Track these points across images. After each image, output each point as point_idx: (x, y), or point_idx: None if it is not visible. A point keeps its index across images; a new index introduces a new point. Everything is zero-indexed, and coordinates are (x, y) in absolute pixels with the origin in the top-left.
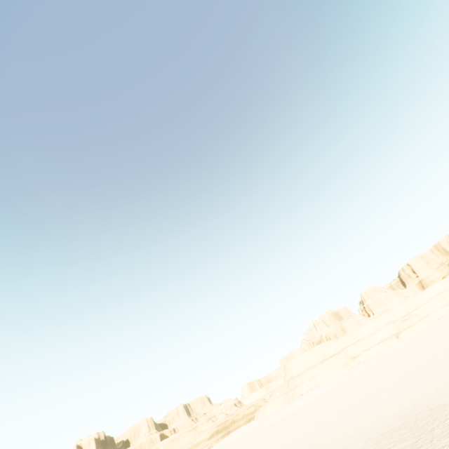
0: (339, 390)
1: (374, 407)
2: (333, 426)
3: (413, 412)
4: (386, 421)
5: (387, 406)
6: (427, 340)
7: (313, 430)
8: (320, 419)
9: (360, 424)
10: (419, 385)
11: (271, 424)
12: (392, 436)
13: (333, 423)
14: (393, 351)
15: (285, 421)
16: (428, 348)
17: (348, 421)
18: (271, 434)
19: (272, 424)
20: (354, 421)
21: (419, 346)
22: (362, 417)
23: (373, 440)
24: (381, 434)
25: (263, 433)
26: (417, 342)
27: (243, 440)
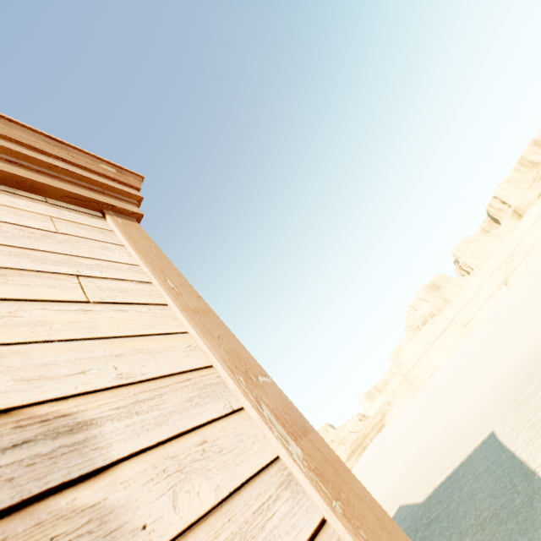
0: (461, 363)
1: (497, 368)
2: (464, 401)
3: (534, 358)
4: (511, 376)
5: (509, 361)
6: (538, 276)
7: (445, 412)
8: (450, 399)
9: (488, 388)
10: (536, 328)
11: (404, 423)
12: (518, 387)
13: (463, 398)
14: (506, 301)
15: (416, 415)
16: (539, 284)
17: (476, 390)
18: (406, 432)
19: (405, 423)
20: (482, 388)
21: (531, 286)
22: (488, 381)
23: (502, 398)
24: (508, 390)
25: (398, 434)
26: (528, 282)
27: (381, 449)
